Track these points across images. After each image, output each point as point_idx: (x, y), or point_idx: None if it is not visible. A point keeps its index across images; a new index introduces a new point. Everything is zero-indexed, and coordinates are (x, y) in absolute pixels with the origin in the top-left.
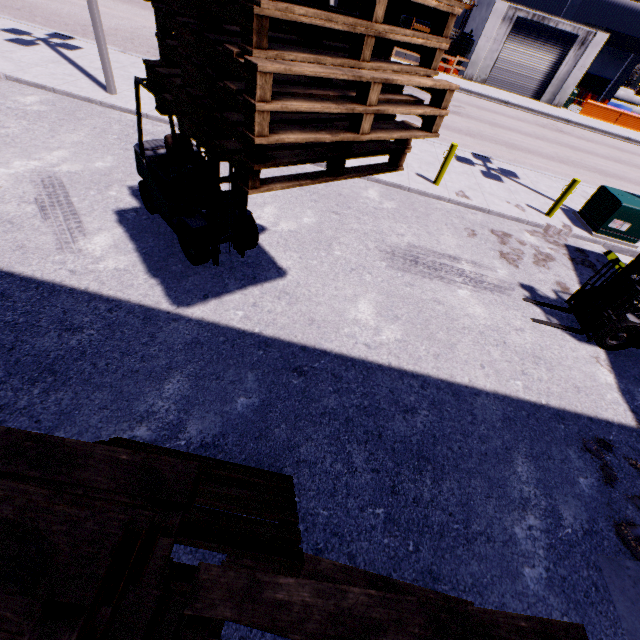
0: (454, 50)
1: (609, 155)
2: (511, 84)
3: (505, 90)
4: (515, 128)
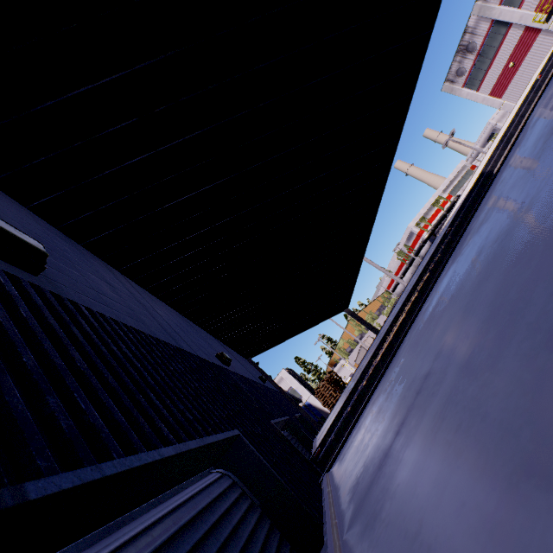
0: None
1: None
2: None
3: None
4: None
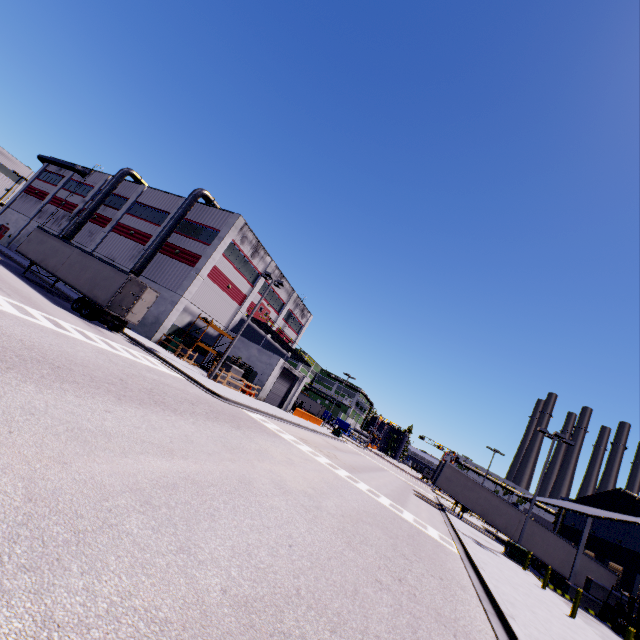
0: (244, 375)
1: (365, 464)
2: (272, 399)
3: (269, 403)
4: (356, 464)
